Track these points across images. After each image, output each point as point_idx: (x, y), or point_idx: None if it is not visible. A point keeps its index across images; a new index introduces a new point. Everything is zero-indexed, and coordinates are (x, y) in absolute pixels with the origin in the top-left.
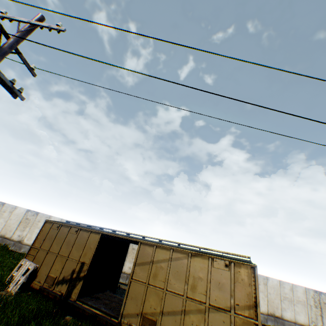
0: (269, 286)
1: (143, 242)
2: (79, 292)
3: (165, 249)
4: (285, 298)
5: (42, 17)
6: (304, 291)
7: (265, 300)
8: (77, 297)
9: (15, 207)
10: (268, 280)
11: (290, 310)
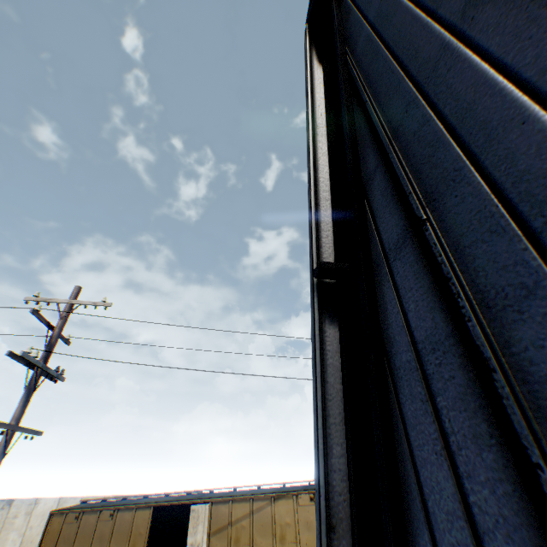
0: None
1: (215, 499)
2: None
3: (244, 501)
4: None
5: (80, 288)
6: None
7: None
8: None
9: None
10: None
11: None
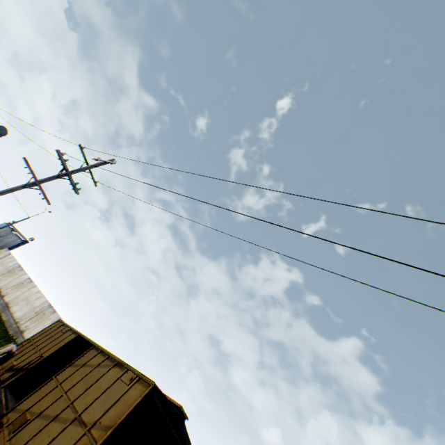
0: None
1: (96, 345)
2: (14, 380)
3: (104, 355)
4: None
5: (114, 159)
6: None
7: None
8: (8, 384)
9: (60, 318)
10: None
11: None
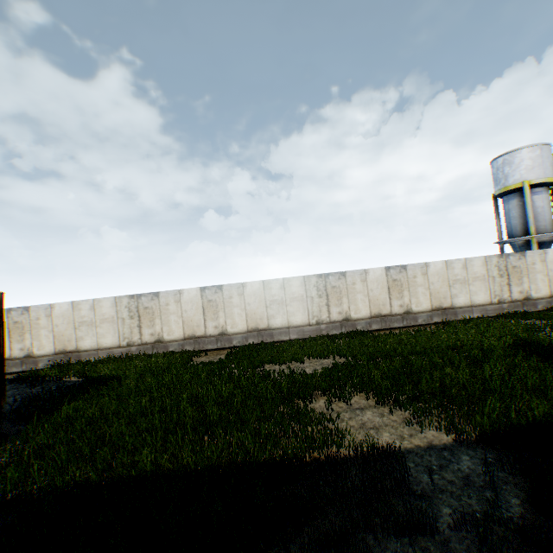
0: (247, 295)
1: None
2: None
3: None
4: (274, 302)
5: None
6: (303, 283)
7: (243, 316)
8: None
9: None
10: (245, 288)
11: (281, 315)
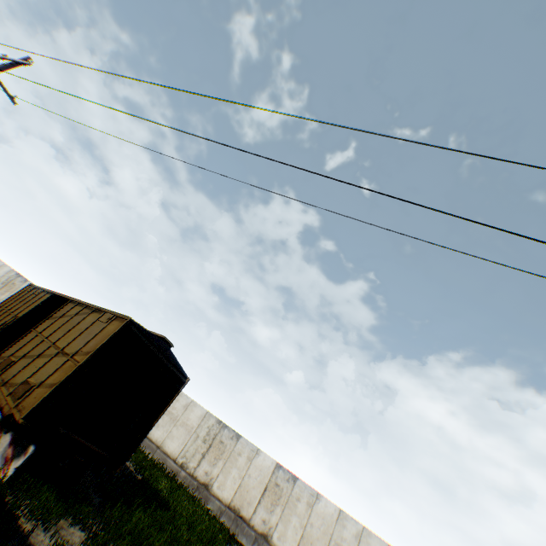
0: (316, 512)
1: (74, 299)
2: None
3: (83, 307)
4: None
5: (30, 59)
6: None
7: (298, 534)
8: None
9: None
10: (318, 501)
11: None
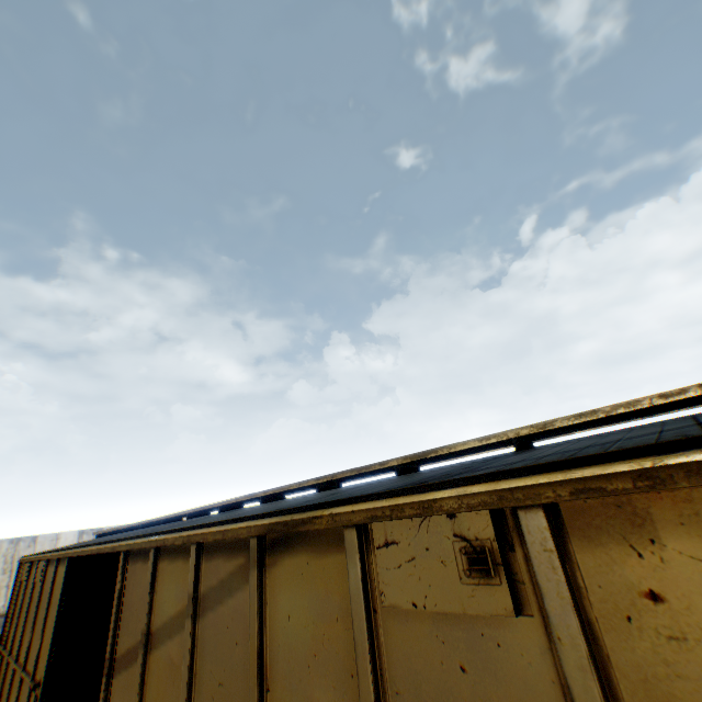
0: None
1: (126, 547)
2: None
3: (181, 556)
4: None
5: None
6: None
7: None
8: None
9: (56, 537)
10: None
11: None
